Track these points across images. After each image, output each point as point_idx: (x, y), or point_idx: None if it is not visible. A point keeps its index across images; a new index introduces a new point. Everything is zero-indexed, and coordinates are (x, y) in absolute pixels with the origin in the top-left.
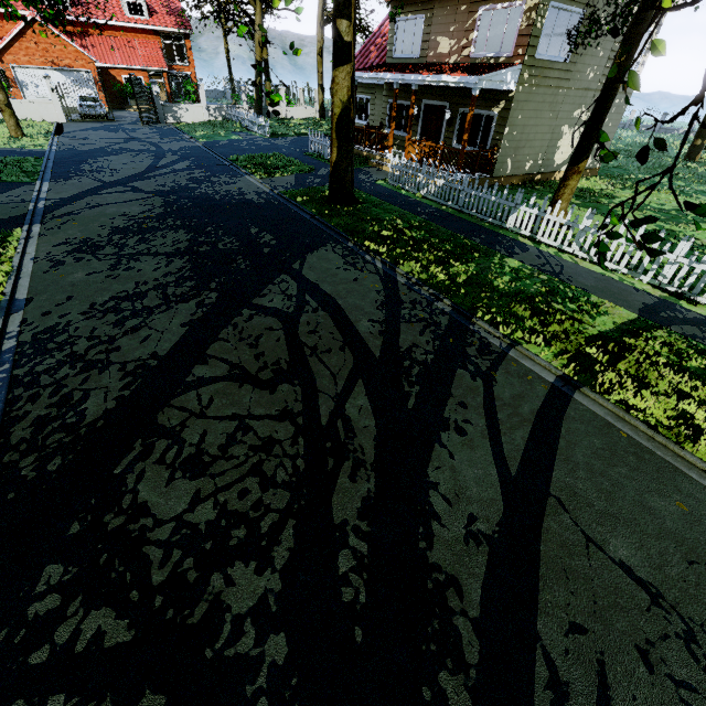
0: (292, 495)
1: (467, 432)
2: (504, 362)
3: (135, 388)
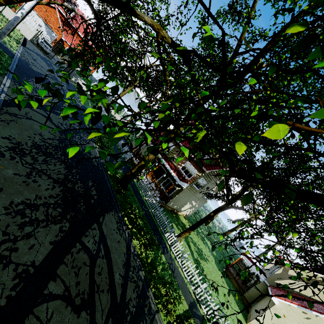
0: None
1: None
2: (154, 322)
3: (18, 290)
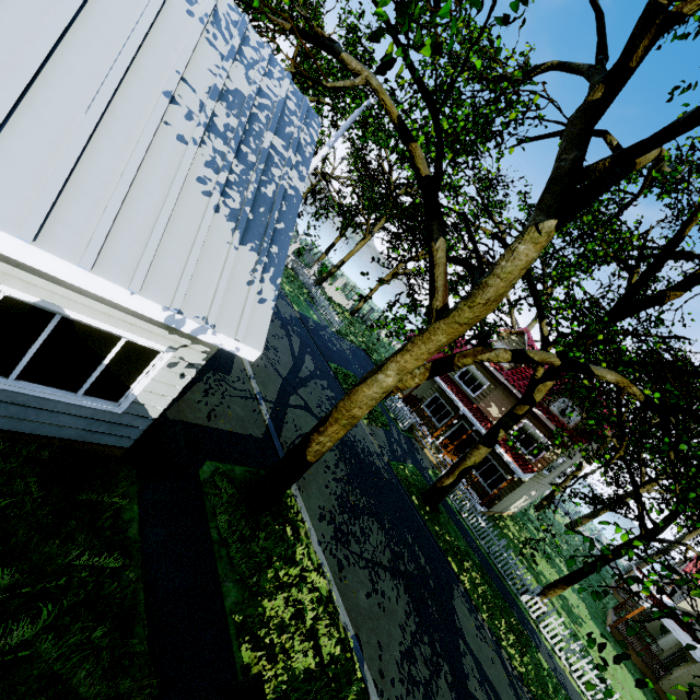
0: None
1: None
2: None
3: None
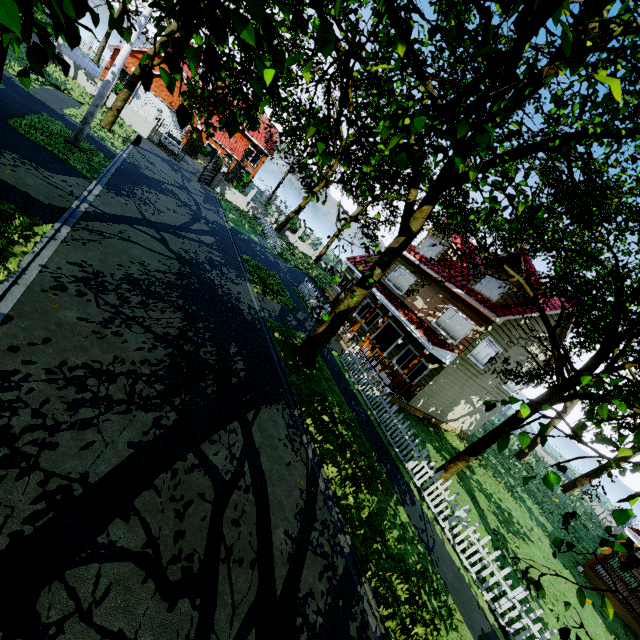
0: None
1: None
2: None
3: (40, 526)
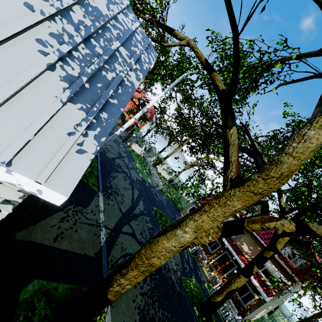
0: None
1: None
2: None
3: None
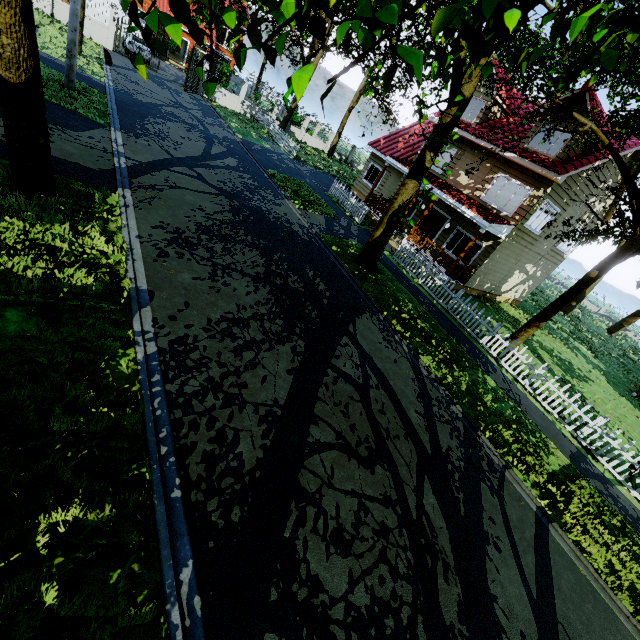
0: (414, 590)
1: (501, 549)
2: (505, 483)
3: (273, 439)
